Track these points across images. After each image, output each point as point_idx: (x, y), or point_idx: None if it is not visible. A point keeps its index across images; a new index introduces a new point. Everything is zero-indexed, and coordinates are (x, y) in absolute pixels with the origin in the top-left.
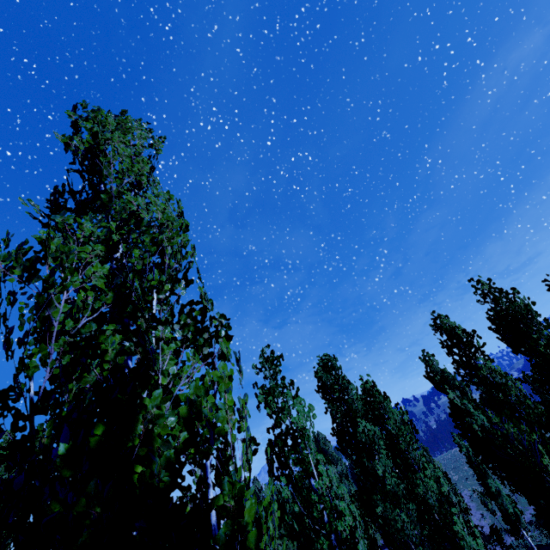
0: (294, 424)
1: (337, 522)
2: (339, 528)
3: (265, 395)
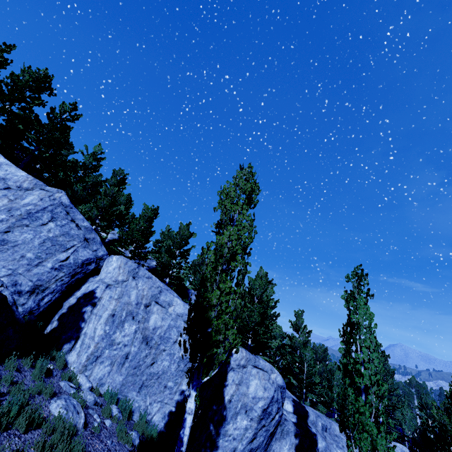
0: (351, 318)
1: (355, 376)
2: (356, 380)
3: (346, 296)
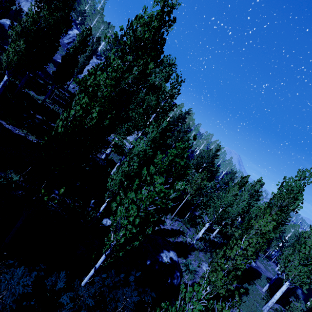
0: None
1: None
2: None
3: None
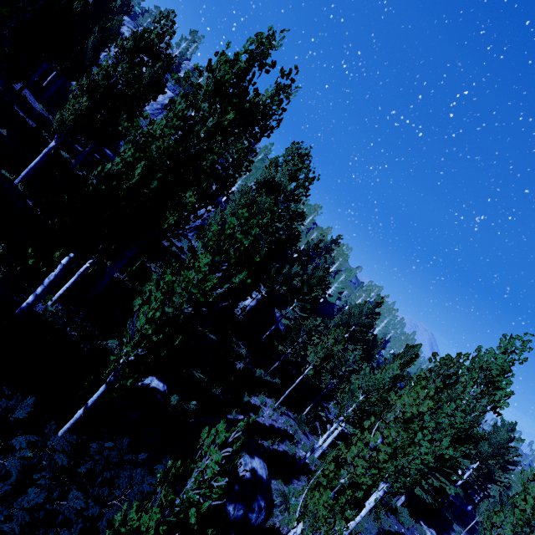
0: None
1: None
2: None
3: None
